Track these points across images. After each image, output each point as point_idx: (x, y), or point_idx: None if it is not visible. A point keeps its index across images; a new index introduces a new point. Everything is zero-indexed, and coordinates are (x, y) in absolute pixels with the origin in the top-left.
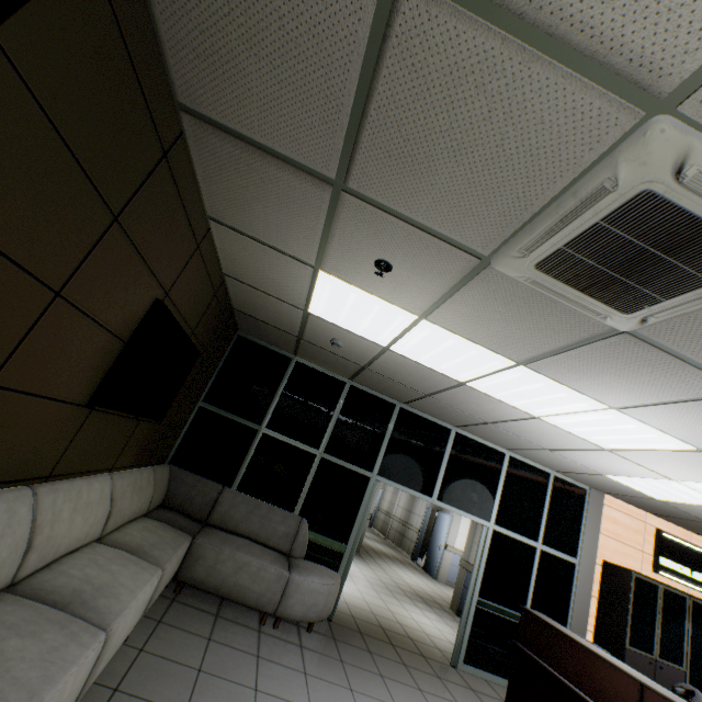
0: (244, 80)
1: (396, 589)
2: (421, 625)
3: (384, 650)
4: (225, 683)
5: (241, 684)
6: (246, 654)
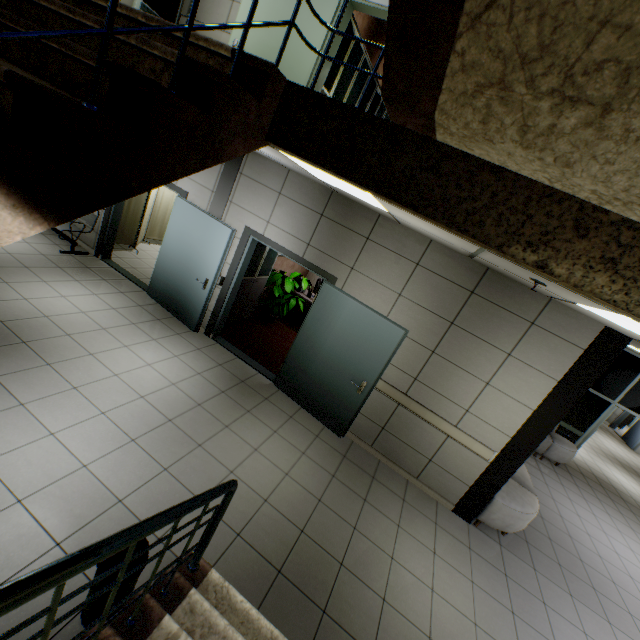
0: (639, 345)
1: (599, 452)
2: (620, 482)
3: (597, 488)
4: (534, 478)
5: (540, 480)
6: (535, 468)
